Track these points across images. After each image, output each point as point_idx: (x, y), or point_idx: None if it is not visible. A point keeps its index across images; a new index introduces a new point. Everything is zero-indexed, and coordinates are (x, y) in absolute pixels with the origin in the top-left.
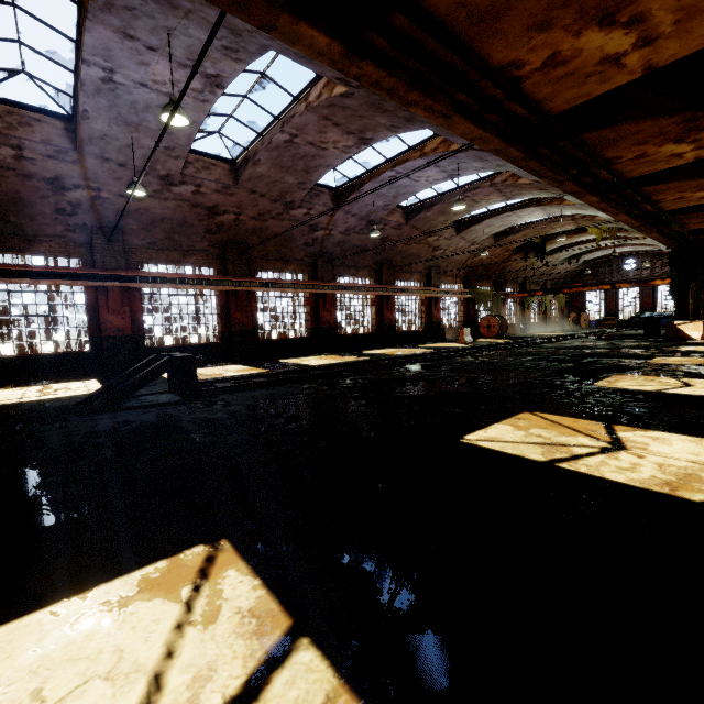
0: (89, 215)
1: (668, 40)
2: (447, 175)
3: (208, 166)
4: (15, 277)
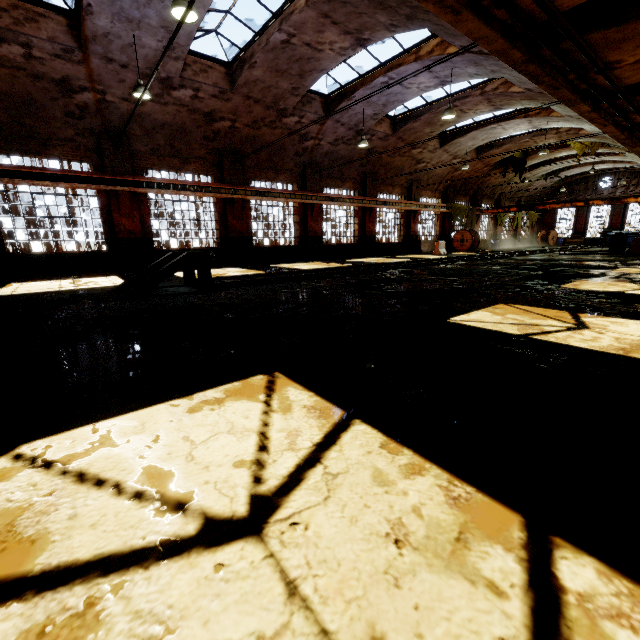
0: (96, 119)
1: None
2: (439, 82)
3: (205, 69)
4: (37, 180)
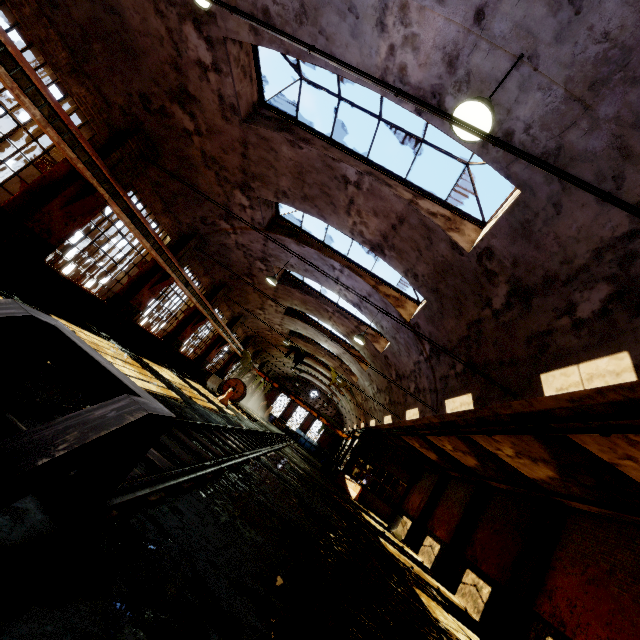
0: None
1: None
2: (356, 302)
3: (247, 72)
4: None
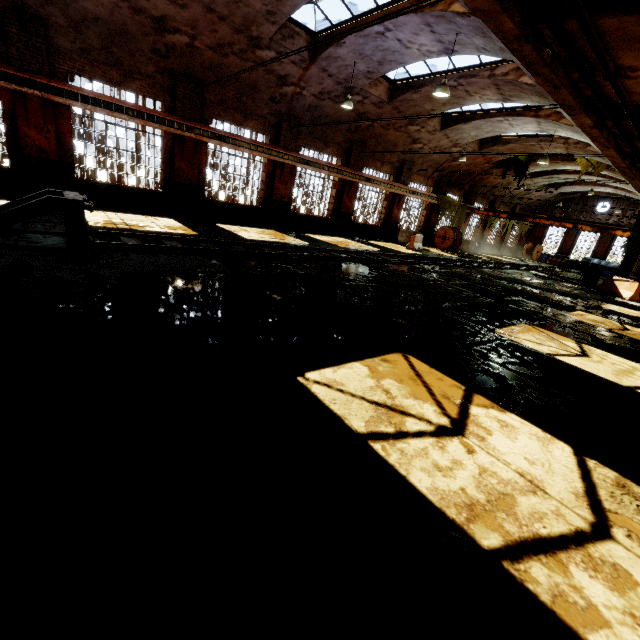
0: None
1: None
2: (443, 48)
3: None
4: None
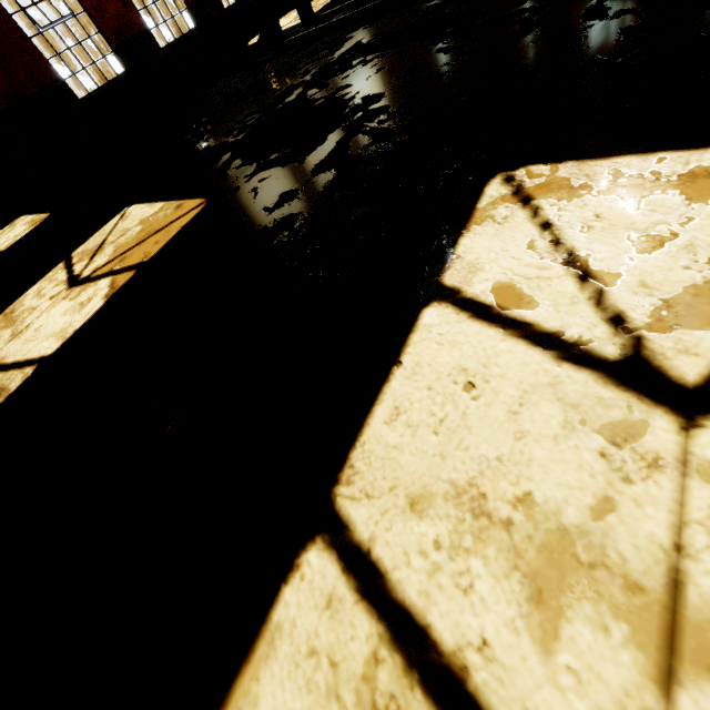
0: None
1: None
2: None
3: None
4: None
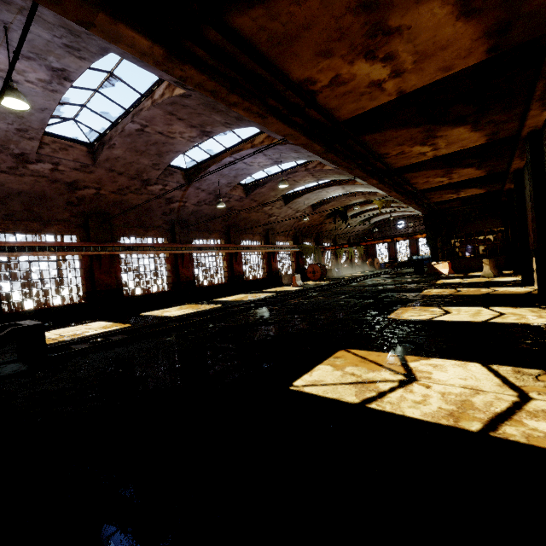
0: None
1: (410, 74)
2: (273, 162)
3: (65, 147)
4: None
